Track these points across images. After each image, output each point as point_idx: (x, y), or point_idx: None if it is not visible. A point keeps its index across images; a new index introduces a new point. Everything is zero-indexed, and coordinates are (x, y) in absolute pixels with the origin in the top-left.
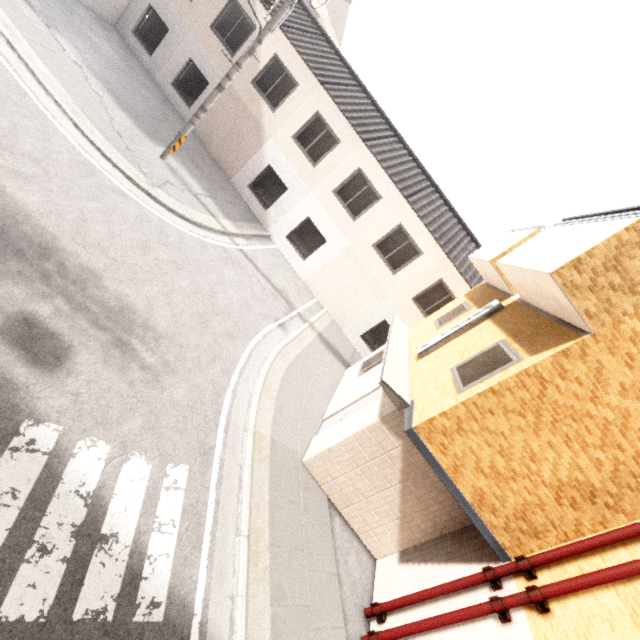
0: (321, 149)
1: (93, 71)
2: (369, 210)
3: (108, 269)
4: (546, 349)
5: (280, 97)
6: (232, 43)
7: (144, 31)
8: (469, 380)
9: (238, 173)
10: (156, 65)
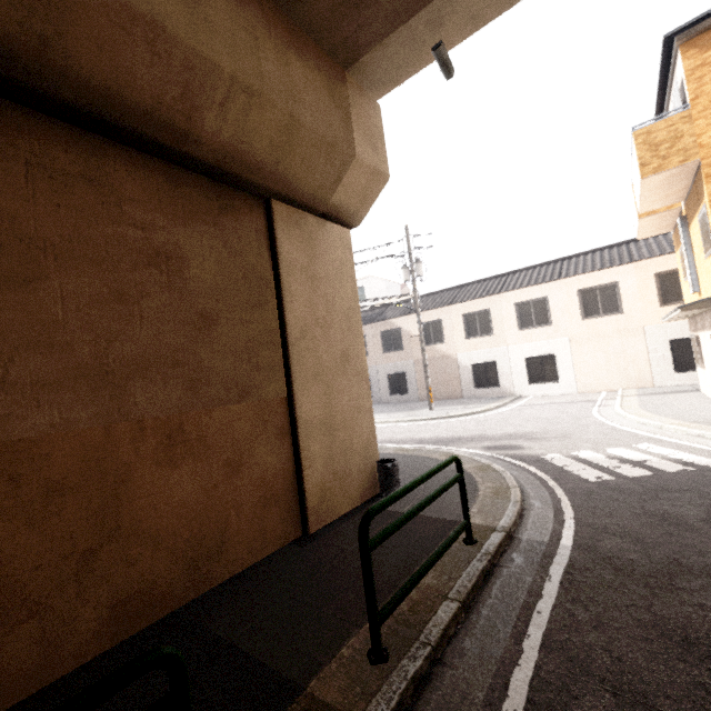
0: (485, 324)
1: None
2: (550, 310)
3: (482, 433)
4: (702, 187)
5: (439, 334)
6: (397, 346)
7: None
8: (709, 242)
9: (462, 389)
10: (377, 397)
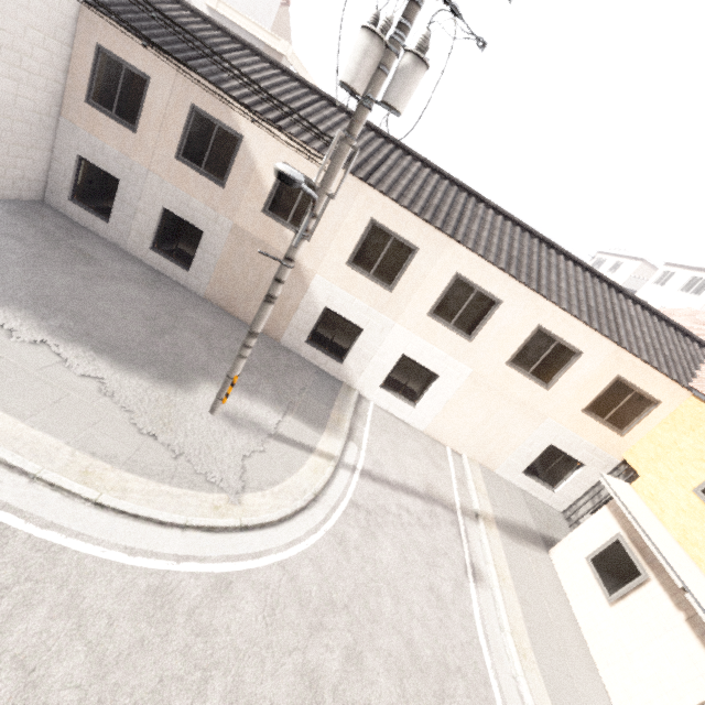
0: (392, 265)
1: (61, 330)
2: (488, 321)
3: None
4: None
5: None
6: (215, 168)
7: (84, 192)
8: None
9: (286, 330)
10: (120, 231)
